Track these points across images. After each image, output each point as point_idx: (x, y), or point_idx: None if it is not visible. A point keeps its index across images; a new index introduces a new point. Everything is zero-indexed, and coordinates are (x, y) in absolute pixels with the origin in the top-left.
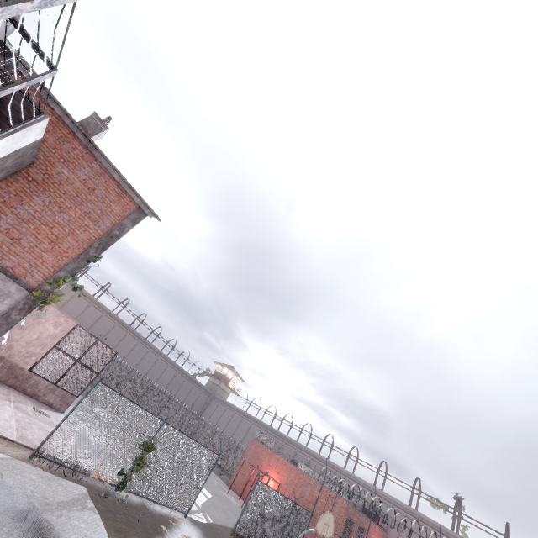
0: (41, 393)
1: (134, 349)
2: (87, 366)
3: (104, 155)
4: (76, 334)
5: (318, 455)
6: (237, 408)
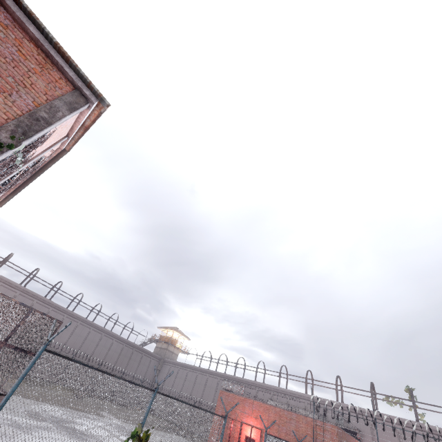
0: None
1: (75, 332)
2: (19, 348)
3: None
4: None
5: (278, 388)
6: (190, 366)
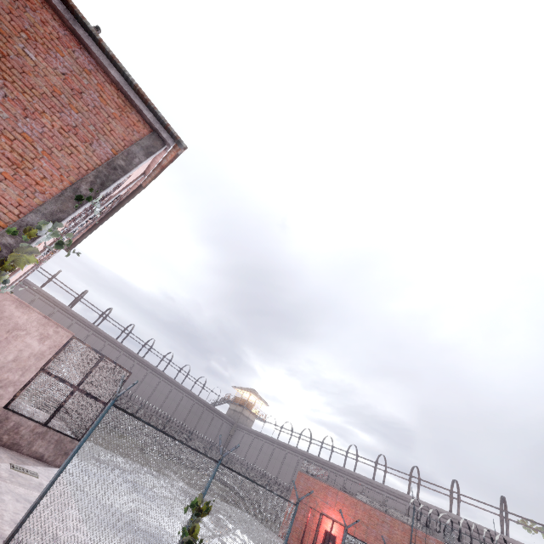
0: (25, 441)
1: (144, 380)
2: (91, 394)
3: (93, 30)
4: (72, 351)
5: (372, 481)
6: (266, 437)
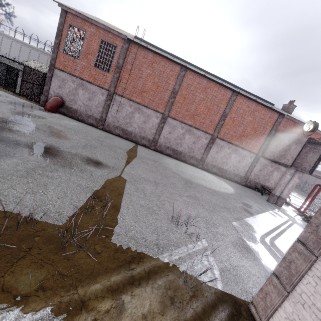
0: None
1: None
2: None
3: None
4: None
5: None
6: None
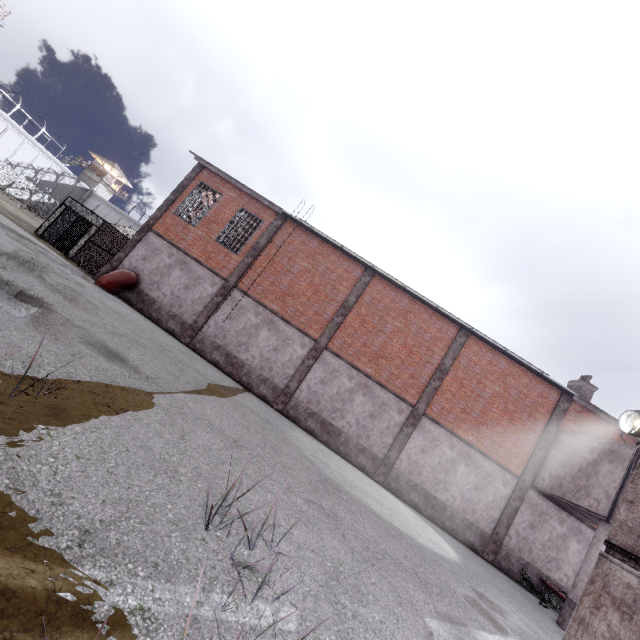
0: None
1: None
2: None
3: None
4: None
5: None
6: None
